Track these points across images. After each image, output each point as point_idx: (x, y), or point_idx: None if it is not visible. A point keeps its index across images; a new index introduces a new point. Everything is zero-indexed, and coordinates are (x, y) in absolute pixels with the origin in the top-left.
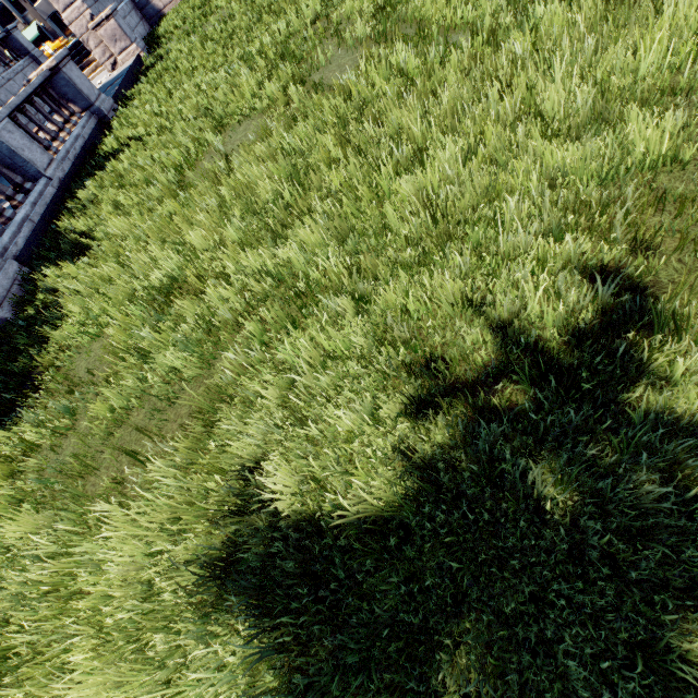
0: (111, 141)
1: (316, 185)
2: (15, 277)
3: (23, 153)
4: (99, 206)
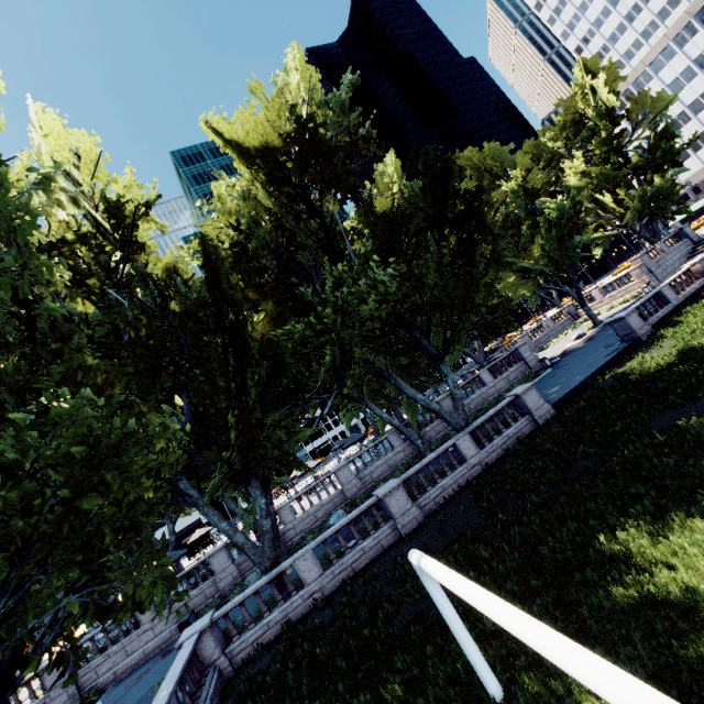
0: None
1: None
2: (648, 330)
3: (667, 296)
4: (687, 314)
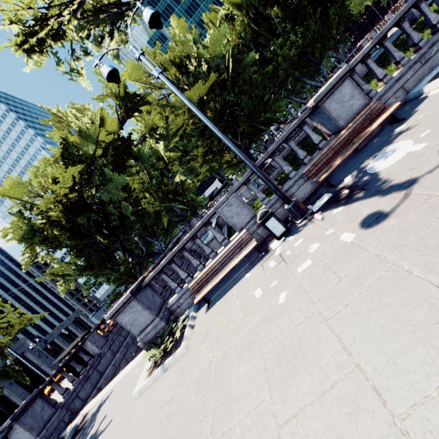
0: None
1: None
2: None
3: None
4: None
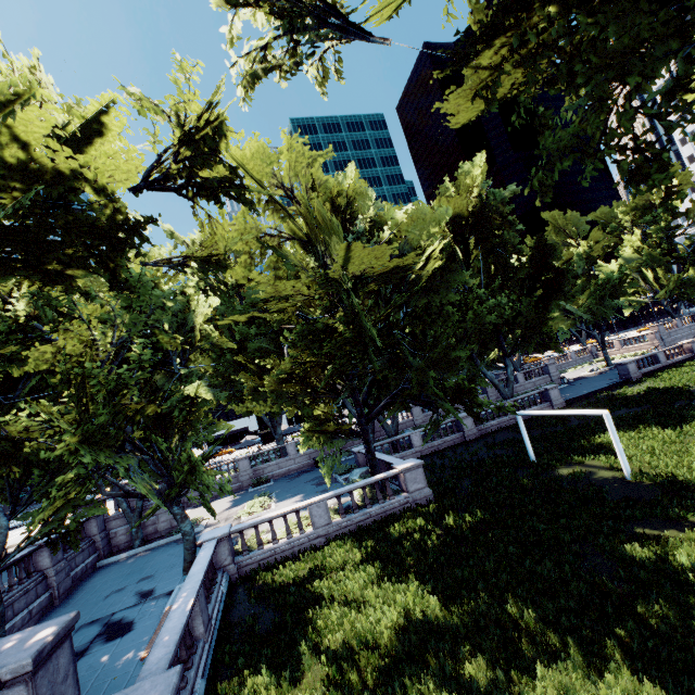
0: (686, 363)
1: (693, 378)
2: (639, 376)
3: (660, 358)
4: (666, 372)
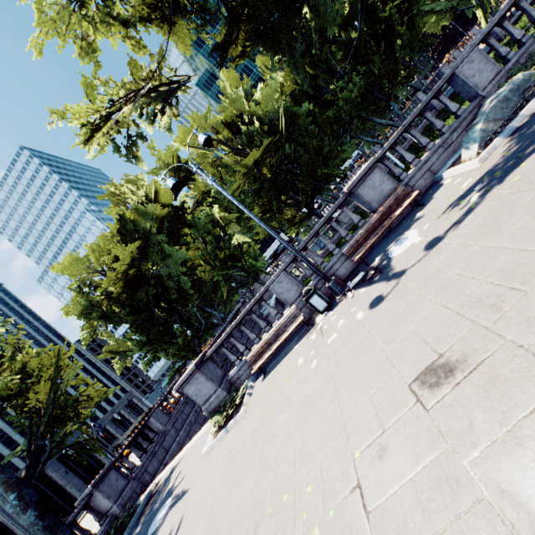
0: None
1: None
2: None
3: None
4: None
